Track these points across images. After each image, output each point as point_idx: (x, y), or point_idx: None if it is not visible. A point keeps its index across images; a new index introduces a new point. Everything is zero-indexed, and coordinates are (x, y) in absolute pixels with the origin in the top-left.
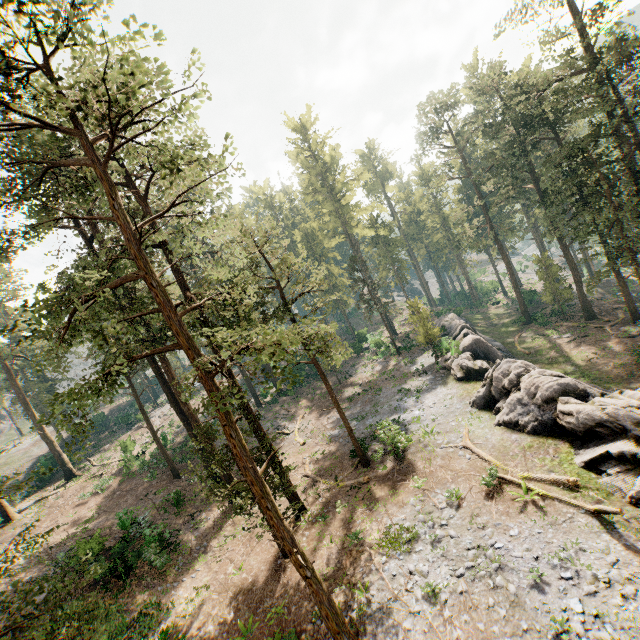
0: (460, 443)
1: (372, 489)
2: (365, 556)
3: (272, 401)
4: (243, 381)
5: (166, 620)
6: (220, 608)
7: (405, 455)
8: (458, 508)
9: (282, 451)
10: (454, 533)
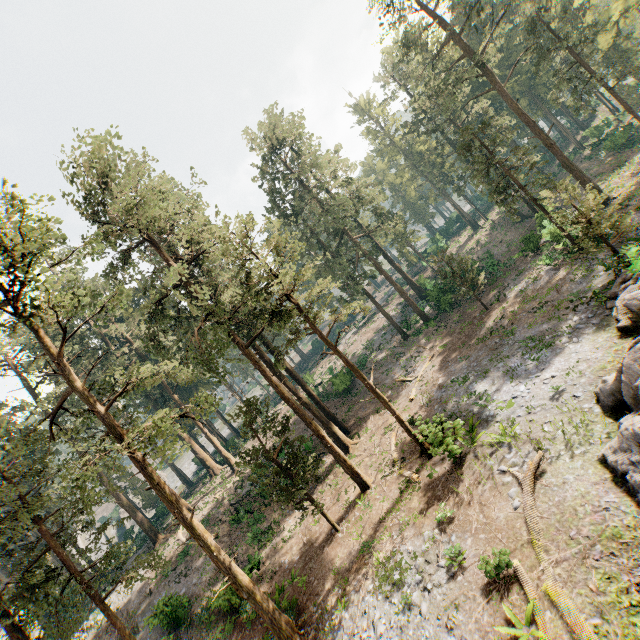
0: (520, 475)
1: (414, 493)
2: (365, 571)
3: (416, 333)
4: (405, 304)
5: (277, 538)
6: (297, 548)
7: (463, 461)
8: (451, 578)
9: (396, 403)
10: (424, 609)
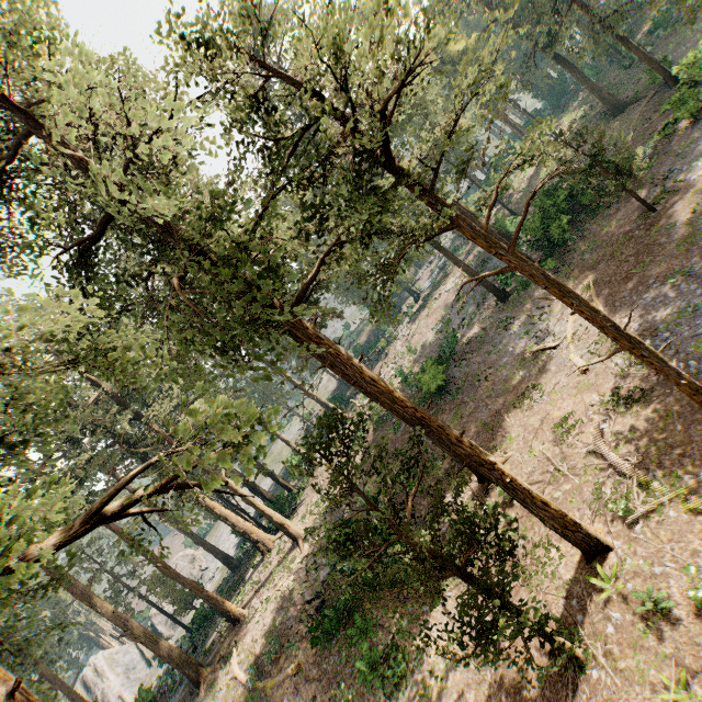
0: None
1: None
2: None
3: (521, 287)
4: (477, 263)
5: (418, 669)
6: (477, 696)
7: None
8: None
9: (548, 384)
10: None
